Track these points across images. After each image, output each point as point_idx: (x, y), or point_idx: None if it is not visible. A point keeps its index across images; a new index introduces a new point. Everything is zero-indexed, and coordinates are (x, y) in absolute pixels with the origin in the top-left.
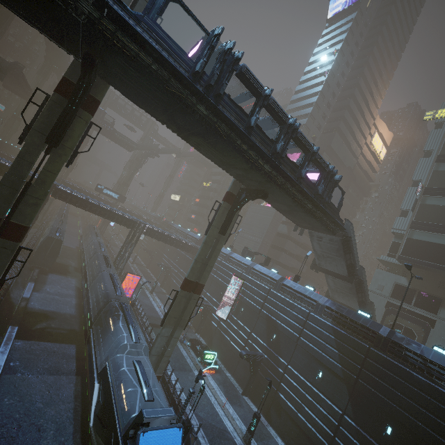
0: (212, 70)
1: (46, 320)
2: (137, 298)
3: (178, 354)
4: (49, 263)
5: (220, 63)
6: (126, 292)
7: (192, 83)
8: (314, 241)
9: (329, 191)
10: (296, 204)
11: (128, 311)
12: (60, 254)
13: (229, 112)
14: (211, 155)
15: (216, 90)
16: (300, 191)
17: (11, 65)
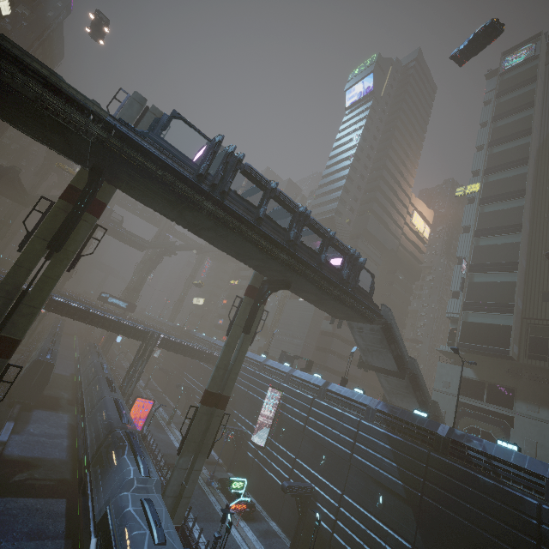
0: (216, 171)
1: (27, 470)
2: (149, 431)
3: (203, 500)
4: (34, 395)
5: (224, 164)
6: (136, 425)
7: (197, 184)
8: (355, 334)
9: (356, 275)
10: (322, 292)
11: (136, 441)
12: (49, 385)
13: (237, 206)
14: (225, 248)
15: (222, 187)
16: (323, 277)
17: (6, 170)
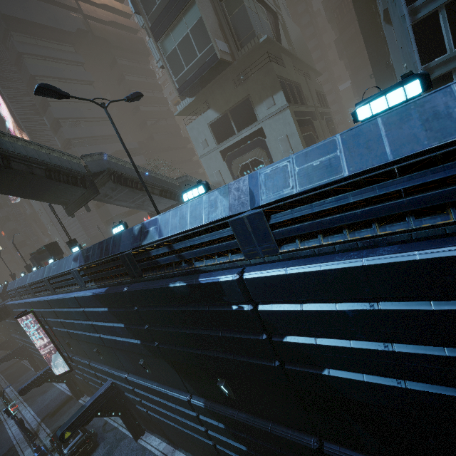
0: None
1: None
2: None
3: None
4: None
5: None
6: None
7: None
8: None
9: None
10: None
11: None
12: None
13: None
14: None
15: None
16: None
17: None
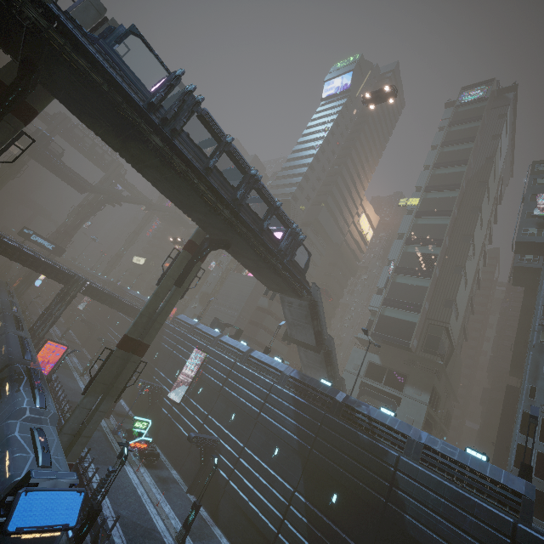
0: (171, 106)
1: None
2: (57, 378)
3: (106, 446)
4: None
5: (180, 102)
6: (43, 370)
7: (147, 112)
8: (285, 307)
9: (294, 249)
10: (259, 258)
11: (37, 376)
12: None
13: (187, 149)
14: (169, 194)
15: (174, 125)
16: (262, 244)
17: None
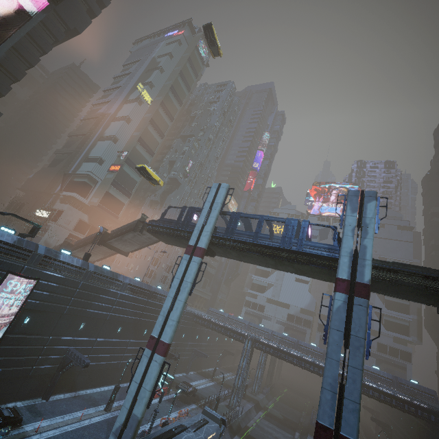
0: None
1: None
2: None
3: None
4: None
5: None
6: None
7: None
8: (134, 233)
9: None
10: None
11: None
12: None
13: None
14: (253, 256)
15: None
16: None
17: None
